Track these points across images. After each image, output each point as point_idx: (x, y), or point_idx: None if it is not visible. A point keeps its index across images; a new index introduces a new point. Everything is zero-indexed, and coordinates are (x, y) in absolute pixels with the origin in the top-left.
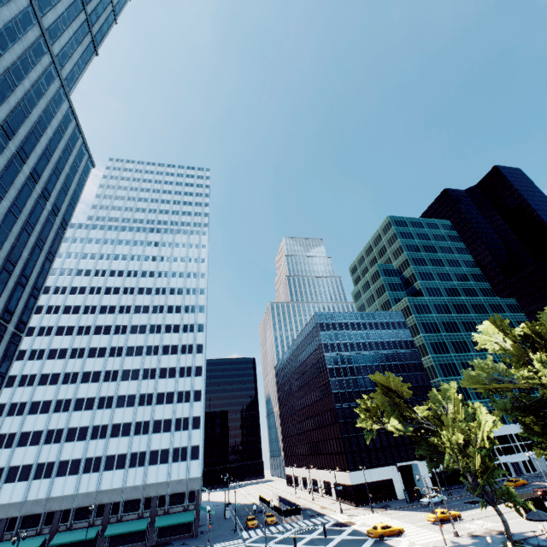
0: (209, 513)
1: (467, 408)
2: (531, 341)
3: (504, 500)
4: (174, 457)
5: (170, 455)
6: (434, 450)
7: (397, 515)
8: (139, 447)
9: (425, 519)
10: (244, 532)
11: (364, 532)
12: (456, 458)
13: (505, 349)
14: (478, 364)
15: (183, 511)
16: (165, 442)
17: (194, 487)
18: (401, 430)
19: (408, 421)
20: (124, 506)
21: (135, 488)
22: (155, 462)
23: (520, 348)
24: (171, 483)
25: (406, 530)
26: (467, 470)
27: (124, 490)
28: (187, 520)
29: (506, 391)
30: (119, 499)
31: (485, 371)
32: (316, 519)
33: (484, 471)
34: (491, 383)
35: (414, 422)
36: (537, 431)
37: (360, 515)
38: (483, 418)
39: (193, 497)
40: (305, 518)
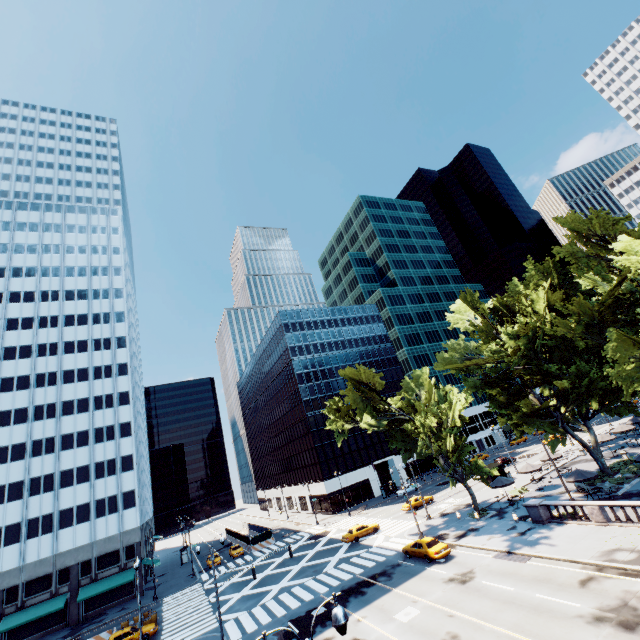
0: (152, 566)
1: (439, 391)
2: (499, 314)
3: (473, 474)
4: (99, 511)
5: (92, 511)
6: (408, 440)
7: (373, 513)
8: (41, 510)
9: (400, 510)
10: (203, 574)
11: (340, 538)
12: (430, 442)
13: (476, 325)
14: (450, 344)
15: (119, 572)
16: (82, 495)
17: (132, 541)
18: (374, 426)
19: (382, 415)
20: (26, 589)
21: (41, 562)
22: (69, 524)
23: (489, 323)
24: (97, 543)
25: (382, 525)
26: (439, 453)
27: (23, 569)
28: (125, 581)
29: (476, 368)
30: (16, 582)
31: (456, 350)
32: (290, 538)
33: (454, 451)
34: (463, 362)
35: (388, 416)
36: (503, 402)
37: (336, 522)
38: (455, 397)
39: (132, 552)
40: (278, 540)
